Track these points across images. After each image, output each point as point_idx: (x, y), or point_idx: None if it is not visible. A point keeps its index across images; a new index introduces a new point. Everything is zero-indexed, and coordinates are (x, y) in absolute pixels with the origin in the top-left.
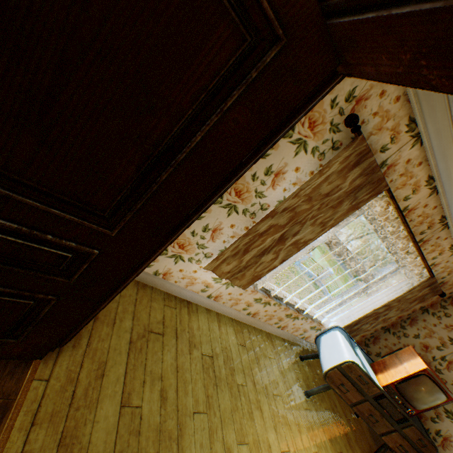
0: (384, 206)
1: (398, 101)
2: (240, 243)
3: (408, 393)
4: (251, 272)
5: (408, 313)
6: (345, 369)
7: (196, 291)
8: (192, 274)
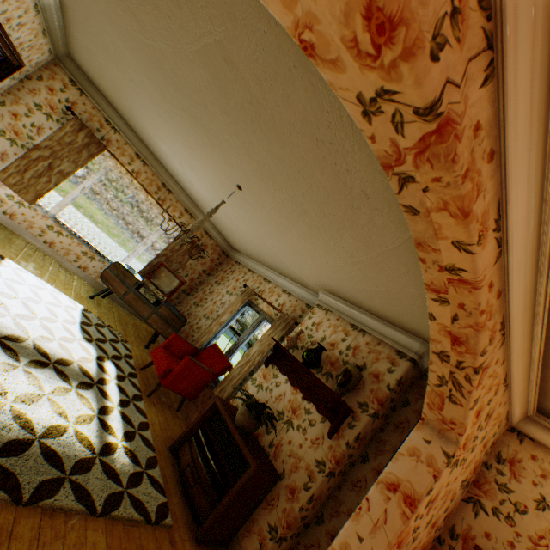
0: (119, 166)
1: (95, 110)
2: (21, 163)
3: (157, 281)
4: (34, 189)
5: (198, 277)
6: (114, 268)
7: None
8: None
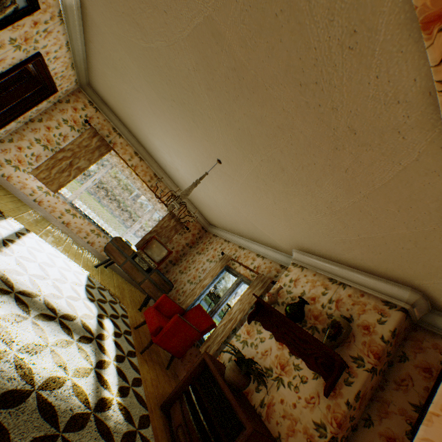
0: (122, 162)
1: (106, 121)
2: (50, 162)
3: (149, 251)
4: (58, 181)
5: (182, 249)
6: (115, 241)
7: (27, 194)
8: (25, 181)
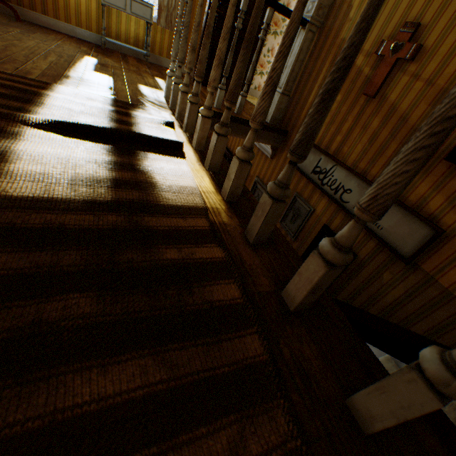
0: None
1: None
2: None
3: None
4: None
5: None
6: None
7: None
8: None
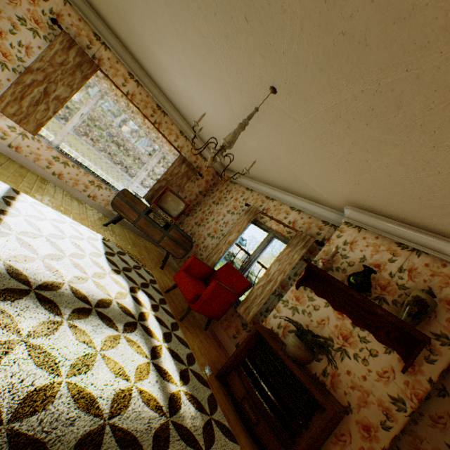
0: (113, 88)
1: (82, 22)
2: (16, 90)
3: (164, 206)
4: (34, 118)
5: (195, 199)
6: (122, 195)
7: None
8: None
